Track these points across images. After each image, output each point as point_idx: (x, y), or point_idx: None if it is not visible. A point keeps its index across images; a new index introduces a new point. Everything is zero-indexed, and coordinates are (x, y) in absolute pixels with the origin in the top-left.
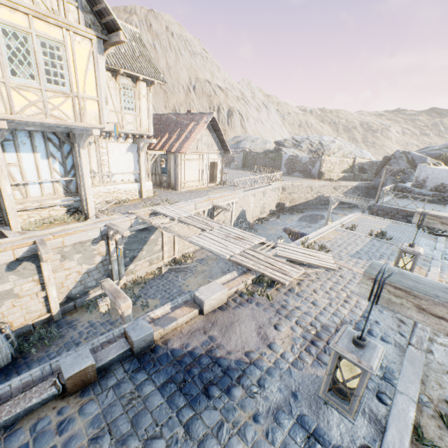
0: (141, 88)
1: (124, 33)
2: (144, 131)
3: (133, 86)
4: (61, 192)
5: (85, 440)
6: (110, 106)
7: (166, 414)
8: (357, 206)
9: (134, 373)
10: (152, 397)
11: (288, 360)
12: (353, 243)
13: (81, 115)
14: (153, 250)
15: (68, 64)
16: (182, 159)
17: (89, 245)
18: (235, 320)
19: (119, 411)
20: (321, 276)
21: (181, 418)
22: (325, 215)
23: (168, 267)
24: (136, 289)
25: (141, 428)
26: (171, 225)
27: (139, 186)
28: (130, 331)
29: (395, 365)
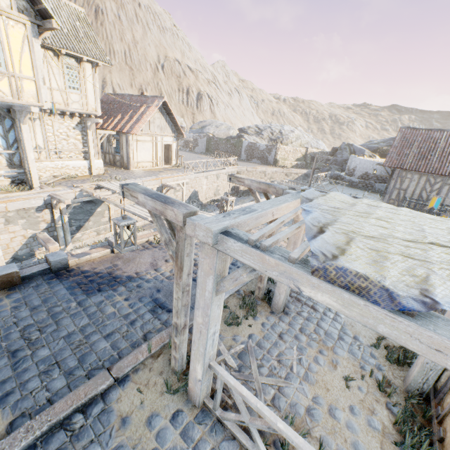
0: (86, 69)
1: (57, 21)
2: (91, 110)
3: (77, 66)
4: (5, 164)
5: (9, 307)
6: (53, 85)
7: (67, 298)
8: None
9: (50, 281)
10: (60, 291)
11: (164, 276)
12: None
13: (18, 94)
14: (100, 221)
15: (3, 45)
16: (134, 140)
17: (33, 212)
18: (138, 257)
19: (35, 296)
20: None
21: (77, 299)
22: None
23: None
24: None
25: (48, 303)
26: (111, 197)
27: (89, 163)
28: (49, 256)
29: None
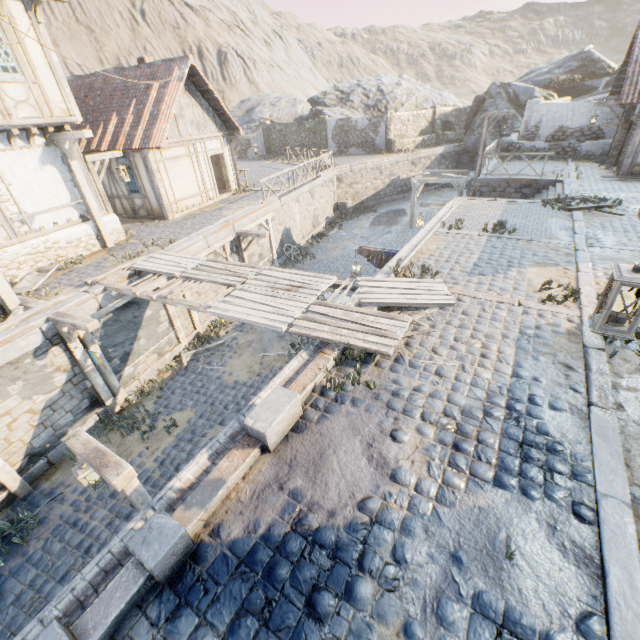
0: (13, 16)
1: None
2: (60, 115)
3: None
4: None
5: None
6: None
7: None
8: (447, 184)
9: (170, 623)
10: None
11: (430, 495)
12: (465, 252)
13: None
14: (157, 333)
15: None
16: (158, 161)
17: (30, 362)
18: (326, 446)
19: None
20: (437, 322)
21: None
22: (406, 210)
23: (191, 351)
24: (149, 402)
25: None
26: (172, 291)
27: (94, 227)
28: (139, 549)
29: (581, 446)
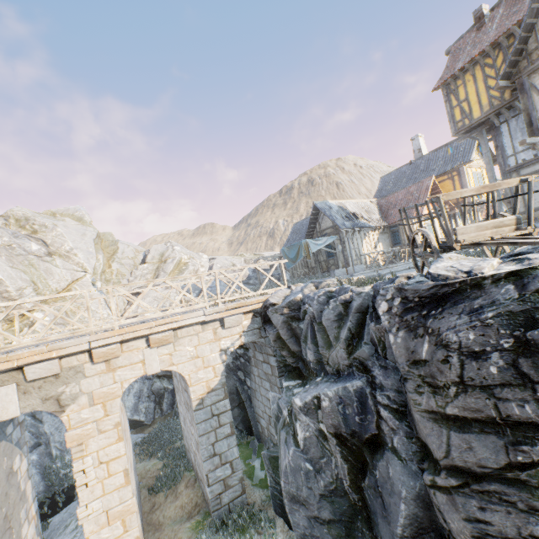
0: None
1: None
2: None
3: None
4: None
5: None
6: None
7: None
8: None
9: None
10: None
11: None
12: None
13: None
14: None
15: (482, 178)
16: None
17: None
18: None
19: None
20: None
21: None
22: None
23: None
24: None
25: None
26: None
27: None
28: None
29: None
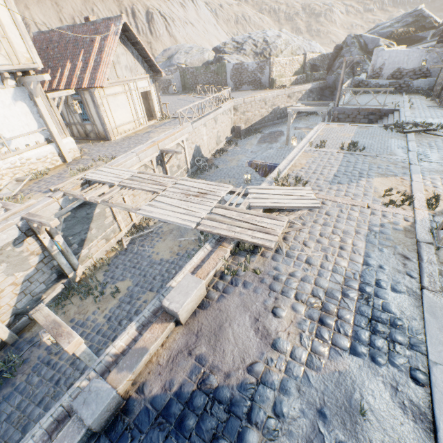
0: None
1: None
2: (26, 63)
3: None
4: None
5: None
6: None
7: None
8: (313, 112)
9: None
10: None
11: (301, 361)
12: (328, 165)
13: None
14: (104, 224)
15: None
16: (102, 97)
17: (10, 249)
18: (224, 320)
19: None
20: (307, 221)
21: None
22: (283, 131)
23: (129, 237)
24: (100, 275)
25: None
26: (112, 196)
27: (56, 147)
28: (80, 409)
29: (416, 322)
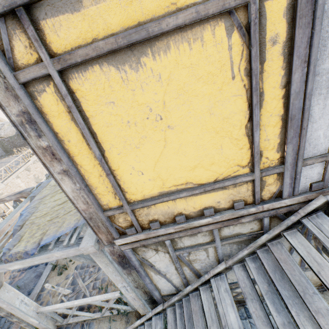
0: None
1: None
2: None
3: None
4: None
5: None
6: None
7: None
8: None
9: None
10: None
11: None
12: None
13: None
14: None
15: None
16: None
17: None
18: None
19: None
20: None
21: None
22: None
23: None
24: None
25: None
26: None
27: None
28: None
29: None
